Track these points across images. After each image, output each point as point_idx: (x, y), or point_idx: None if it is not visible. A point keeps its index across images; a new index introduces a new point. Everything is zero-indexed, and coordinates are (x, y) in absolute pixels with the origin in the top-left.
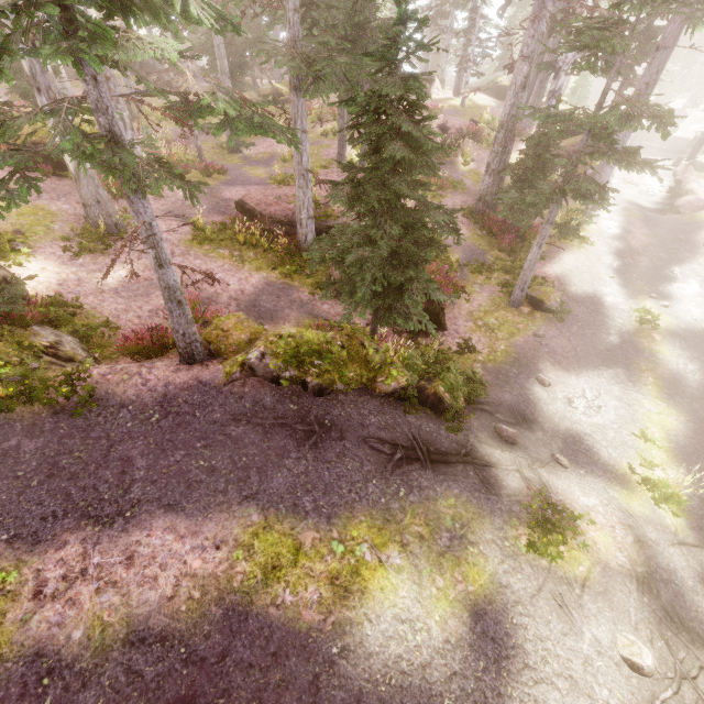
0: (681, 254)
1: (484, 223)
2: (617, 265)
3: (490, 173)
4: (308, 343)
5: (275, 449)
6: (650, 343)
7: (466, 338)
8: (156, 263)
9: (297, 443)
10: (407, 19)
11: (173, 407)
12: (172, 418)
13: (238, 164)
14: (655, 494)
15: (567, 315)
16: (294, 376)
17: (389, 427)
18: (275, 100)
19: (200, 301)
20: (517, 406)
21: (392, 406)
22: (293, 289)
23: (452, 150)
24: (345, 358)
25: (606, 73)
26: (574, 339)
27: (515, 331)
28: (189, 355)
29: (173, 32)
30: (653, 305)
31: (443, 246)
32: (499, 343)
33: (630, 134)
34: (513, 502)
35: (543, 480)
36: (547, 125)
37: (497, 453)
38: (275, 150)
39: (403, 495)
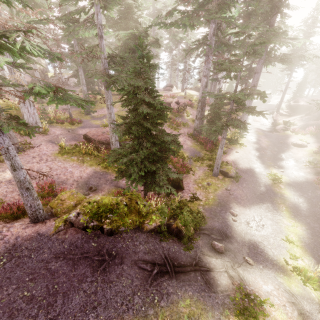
0: (283, 148)
1: (198, 139)
2: (258, 154)
3: (197, 119)
4: (105, 205)
5: (78, 276)
6: (279, 189)
7: (194, 193)
8: (12, 168)
9: (93, 270)
10: (144, 56)
11: (17, 252)
12: (14, 260)
13: (88, 119)
14: (301, 277)
15: (239, 178)
16: (95, 225)
17: (151, 251)
18: (98, 92)
19: (57, 183)
20: (222, 229)
21: (153, 237)
22: (107, 174)
23: (182, 111)
24: (127, 211)
25: (236, 79)
26: (245, 190)
27: (217, 188)
28: (35, 217)
29: (27, 60)
30: (277, 171)
31: (175, 151)
32: (210, 195)
33: (252, 103)
34: (224, 296)
35: (241, 276)
36: (217, 100)
37: (213, 261)
38: (106, 113)
39: (156, 302)
